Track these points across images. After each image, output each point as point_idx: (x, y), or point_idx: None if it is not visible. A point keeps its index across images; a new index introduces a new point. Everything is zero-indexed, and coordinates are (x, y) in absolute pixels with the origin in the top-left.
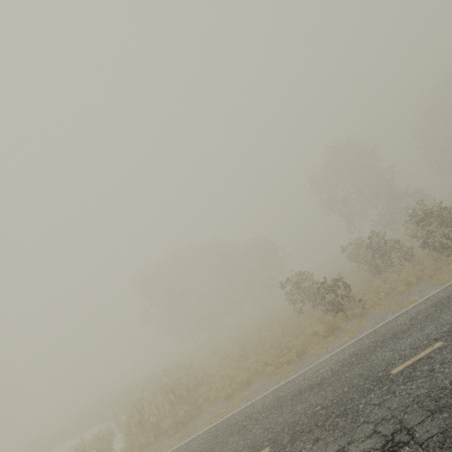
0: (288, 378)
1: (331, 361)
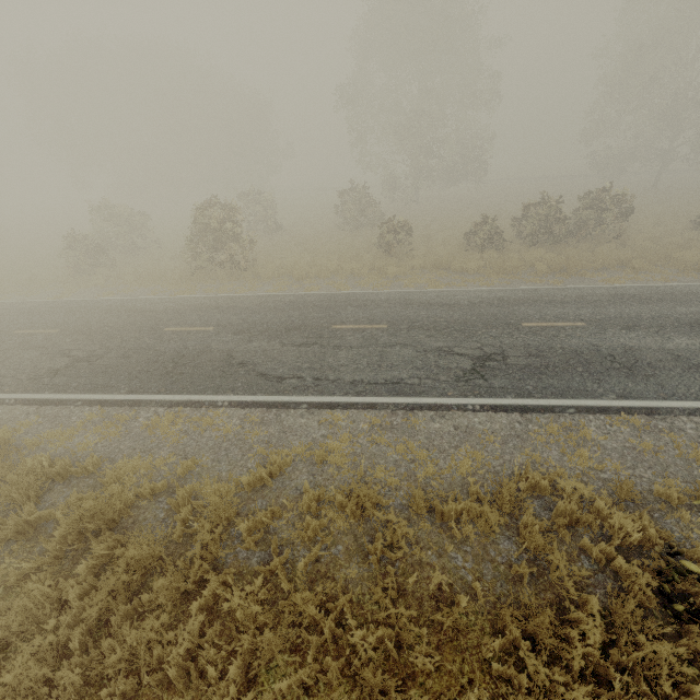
0: None
1: None
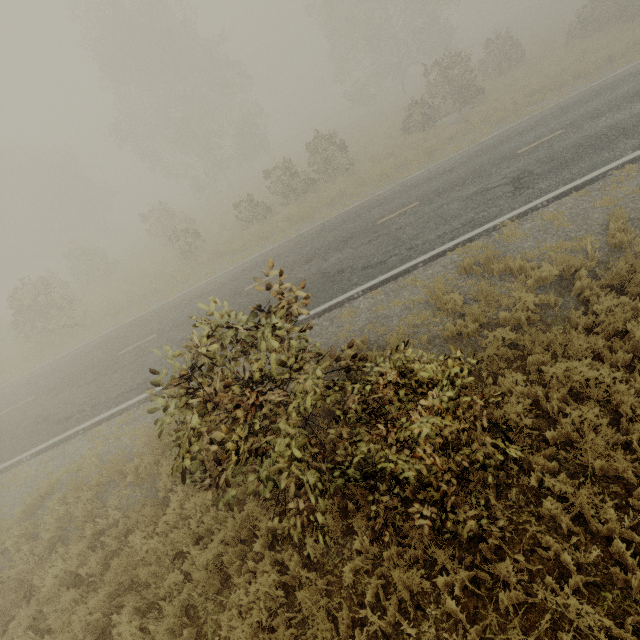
0: None
1: None
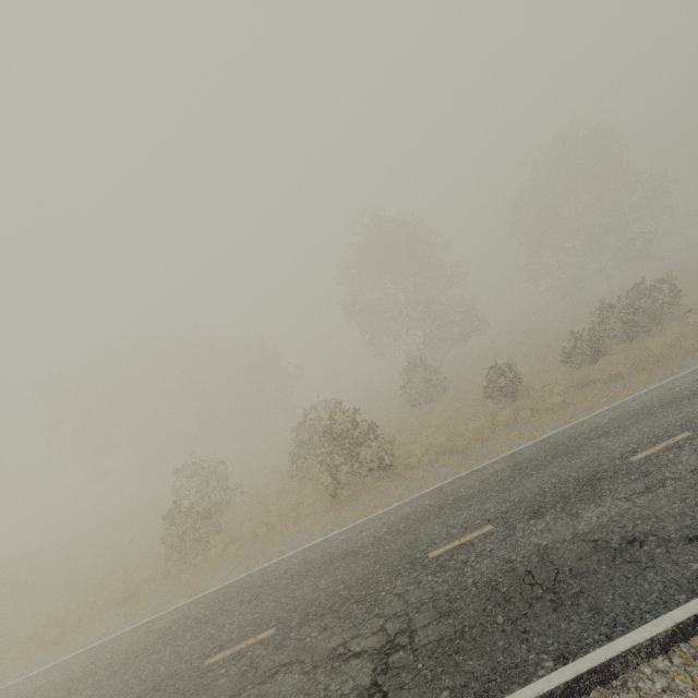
0: (2, 685)
1: (24, 688)
